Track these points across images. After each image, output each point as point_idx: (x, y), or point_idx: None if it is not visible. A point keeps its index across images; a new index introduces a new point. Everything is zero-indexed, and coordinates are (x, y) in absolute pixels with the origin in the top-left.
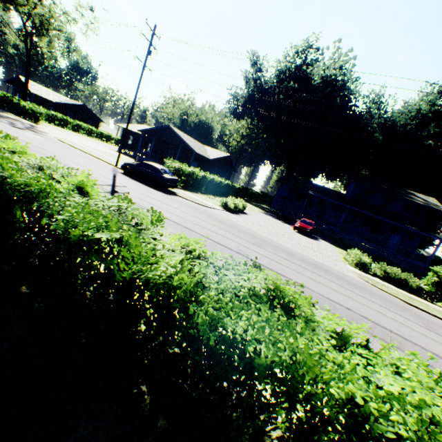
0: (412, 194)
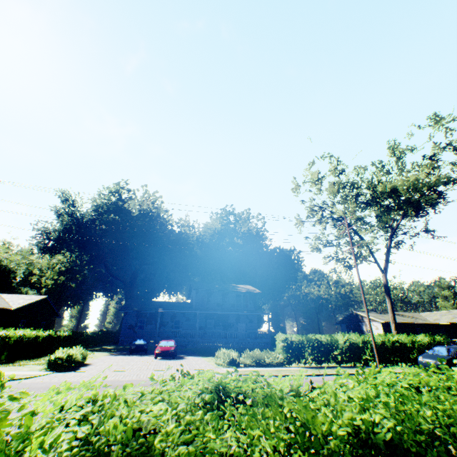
0: (237, 286)
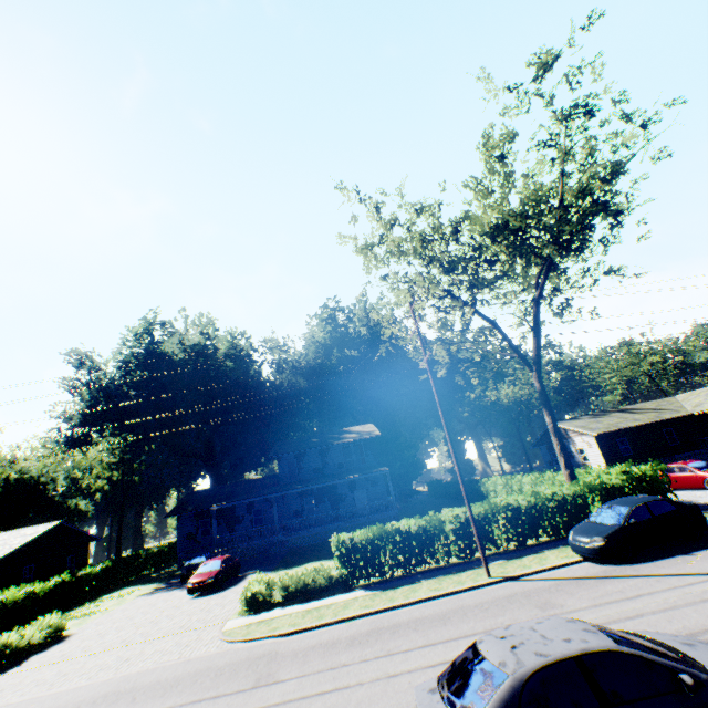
0: (348, 431)
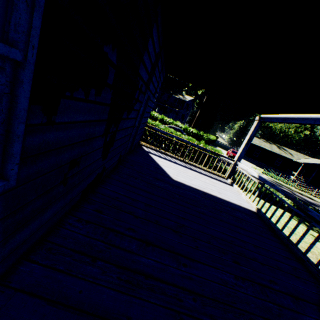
0: (183, 95)
